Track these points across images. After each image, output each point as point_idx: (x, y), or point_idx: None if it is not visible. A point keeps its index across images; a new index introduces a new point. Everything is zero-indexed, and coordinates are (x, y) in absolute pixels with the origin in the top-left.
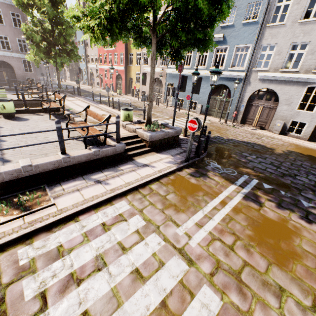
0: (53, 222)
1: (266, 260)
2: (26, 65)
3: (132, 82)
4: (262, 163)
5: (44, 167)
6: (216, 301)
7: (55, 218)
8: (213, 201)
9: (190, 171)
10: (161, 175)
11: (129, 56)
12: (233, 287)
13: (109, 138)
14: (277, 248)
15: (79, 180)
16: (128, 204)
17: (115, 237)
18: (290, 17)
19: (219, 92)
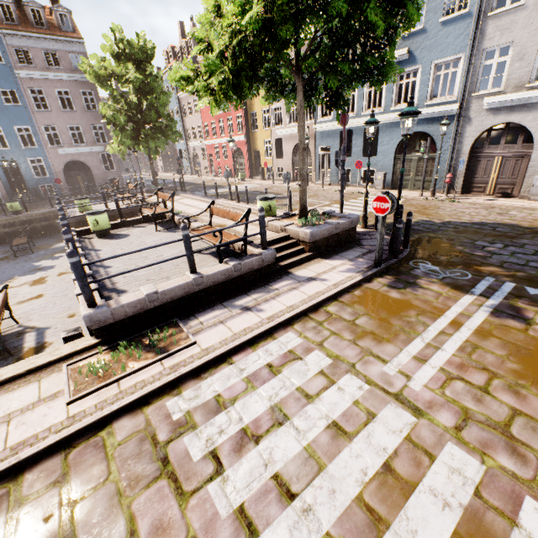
0: (201, 365)
1: None
2: (105, 161)
3: (259, 157)
4: (518, 255)
5: (172, 293)
6: (473, 466)
7: (202, 361)
8: (436, 322)
9: (387, 281)
10: (340, 291)
11: (251, 117)
12: (499, 446)
13: (249, 245)
14: None
15: (219, 309)
16: (298, 337)
17: (291, 381)
18: None
19: (414, 145)
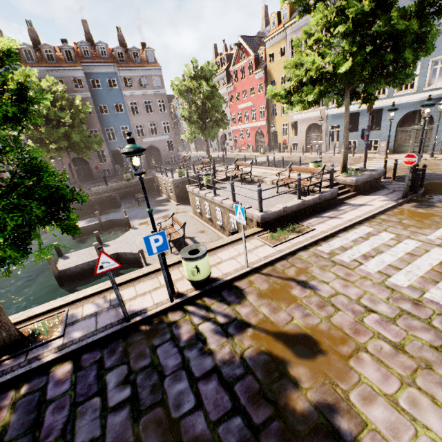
0: (324, 237)
1: None
2: None
3: (276, 136)
4: None
5: (291, 209)
6: None
7: (325, 235)
8: None
9: (413, 205)
10: (384, 209)
11: (271, 108)
12: None
13: (318, 187)
14: None
15: (314, 218)
16: (369, 228)
17: (376, 242)
18: None
19: (413, 120)
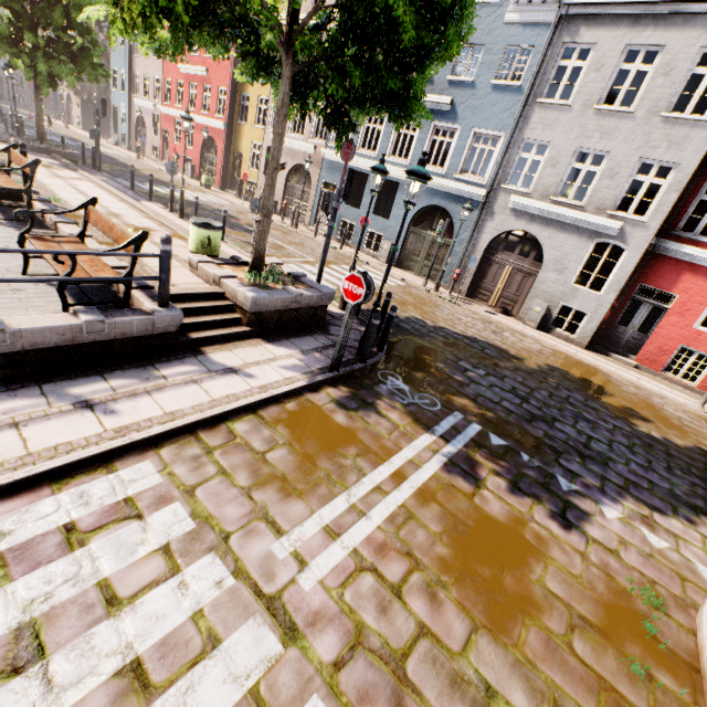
0: None
1: (469, 621)
2: None
3: (240, 163)
4: (496, 388)
5: None
6: None
7: None
8: (376, 470)
9: (339, 394)
10: (265, 399)
11: (241, 100)
12: (383, 697)
13: (143, 293)
14: (496, 589)
15: (27, 396)
16: (157, 472)
17: (95, 566)
18: (580, 94)
19: (432, 221)
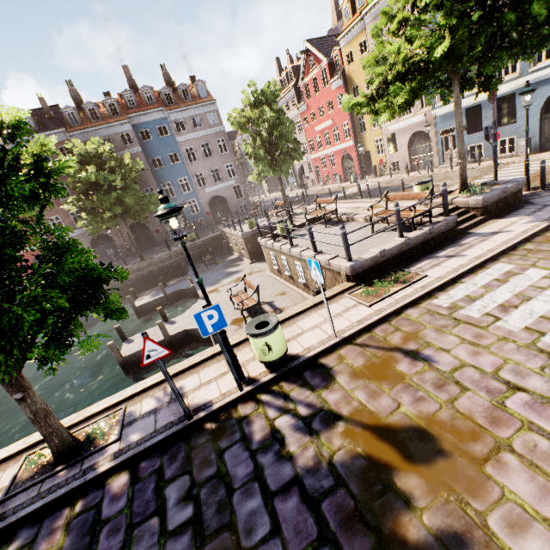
0: (441, 285)
1: None
2: None
3: (369, 157)
4: None
5: (392, 251)
6: None
7: (441, 282)
8: None
9: None
10: (530, 235)
11: (357, 122)
12: None
13: (427, 218)
14: None
15: (426, 260)
16: (508, 264)
17: (520, 284)
18: None
19: None
